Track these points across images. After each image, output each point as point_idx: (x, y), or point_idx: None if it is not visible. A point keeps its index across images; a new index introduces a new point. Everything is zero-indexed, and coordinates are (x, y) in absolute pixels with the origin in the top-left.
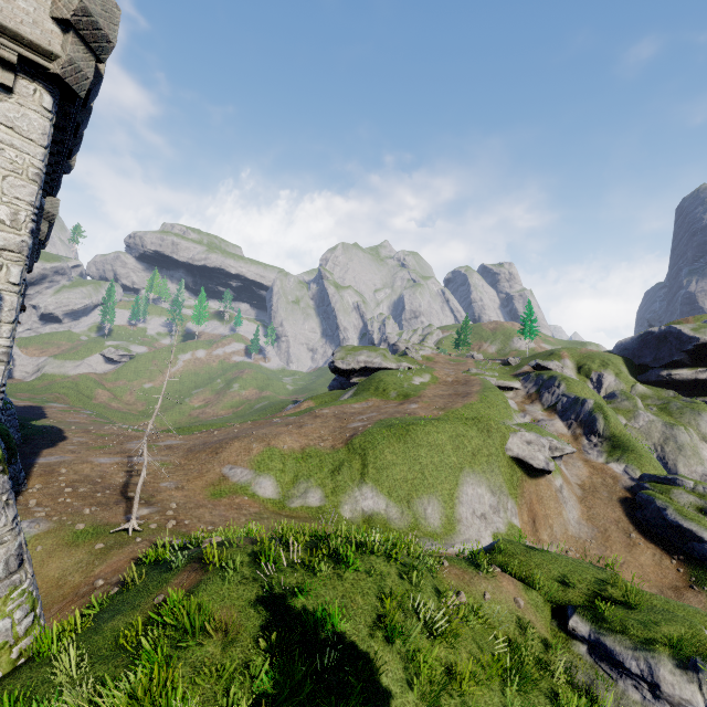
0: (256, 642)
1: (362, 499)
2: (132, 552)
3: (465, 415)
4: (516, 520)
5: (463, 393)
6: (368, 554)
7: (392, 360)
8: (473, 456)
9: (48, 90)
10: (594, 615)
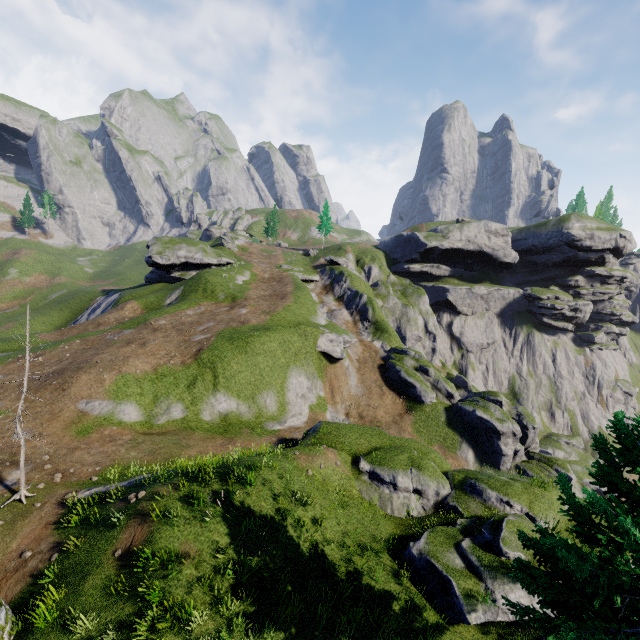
0: (214, 555)
1: (218, 404)
2: (41, 519)
3: (286, 318)
4: (322, 393)
5: (281, 294)
6: (258, 470)
7: (213, 255)
8: (296, 356)
9: None
10: (372, 459)
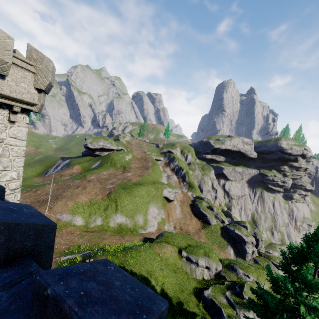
0: None
1: (117, 219)
2: None
3: (148, 179)
4: (163, 216)
5: (146, 167)
6: (139, 252)
7: (115, 145)
8: (153, 198)
9: (27, 114)
10: (188, 251)
